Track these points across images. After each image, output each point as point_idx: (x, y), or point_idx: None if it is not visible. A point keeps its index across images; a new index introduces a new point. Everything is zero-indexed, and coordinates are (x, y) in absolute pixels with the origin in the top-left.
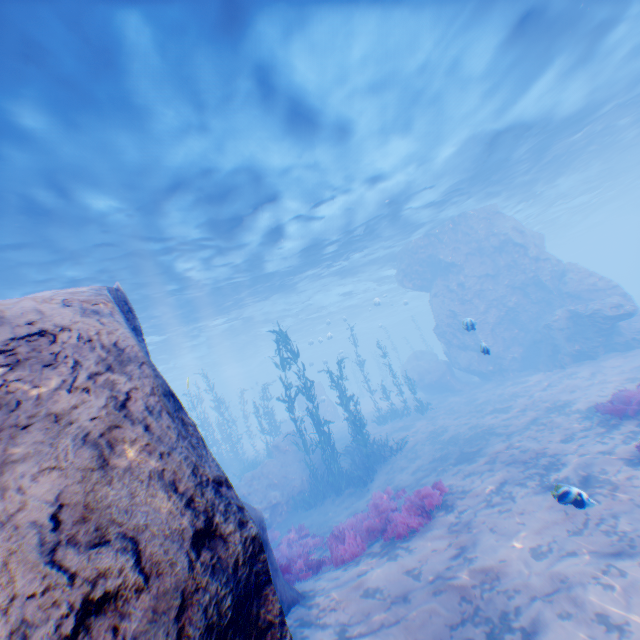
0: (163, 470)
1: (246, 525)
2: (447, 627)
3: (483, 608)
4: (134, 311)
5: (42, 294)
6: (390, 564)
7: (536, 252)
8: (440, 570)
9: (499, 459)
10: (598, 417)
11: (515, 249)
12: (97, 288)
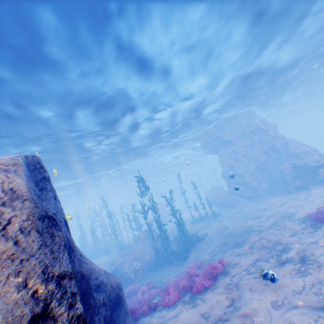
0: (19, 271)
1: (74, 306)
2: None
3: None
4: (45, 168)
5: None
6: (192, 309)
7: (273, 133)
8: (220, 314)
9: (255, 246)
10: (309, 222)
11: (262, 132)
12: (18, 156)
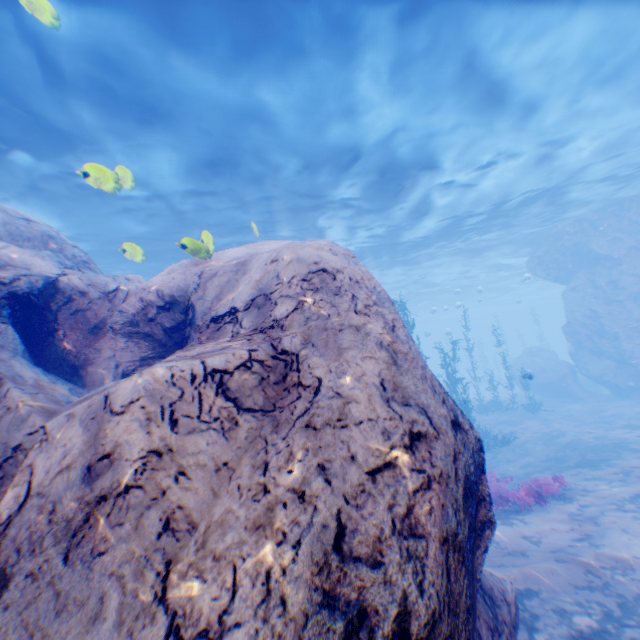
0: (424, 376)
1: (472, 428)
2: (571, 585)
3: (612, 584)
4: None
5: (270, 243)
6: (504, 527)
7: None
8: (561, 545)
9: (636, 475)
10: None
11: None
12: (331, 243)
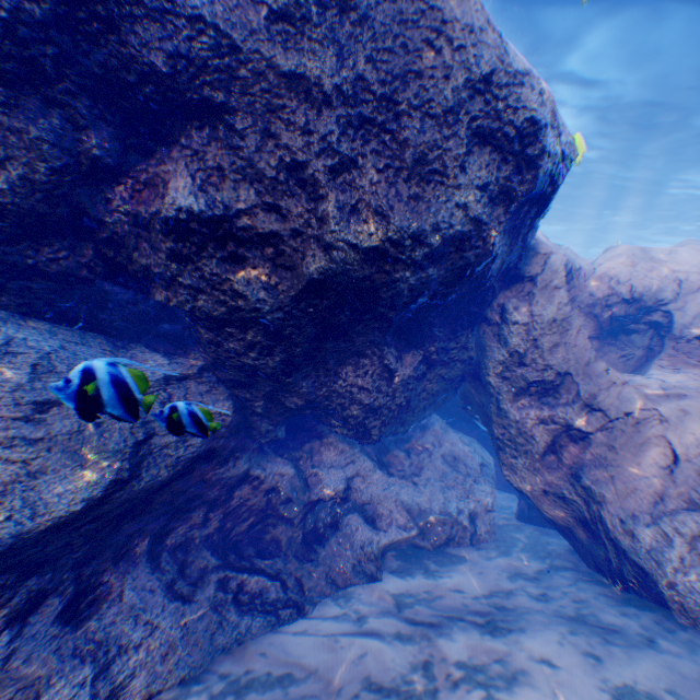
0: None
1: None
2: None
3: None
4: None
5: None
6: None
7: None
8: None
9: None
10: None
11: None
12: None
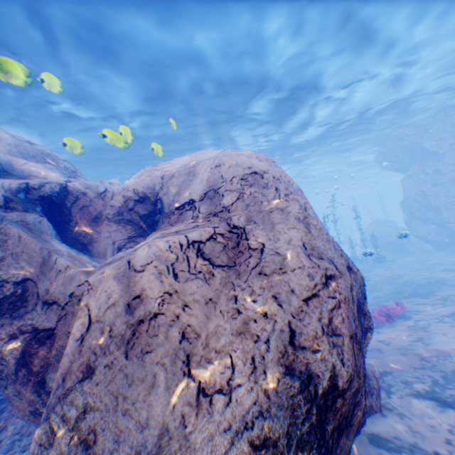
0: (328, 239)
1: (359, 271)
2: (411, 367)
3: (437, 365)
4: None
5: (205, 152)
6: None
7: None
8: (403, 344)
9: (451, 300)
10: None
11: None
12: (252, 152)
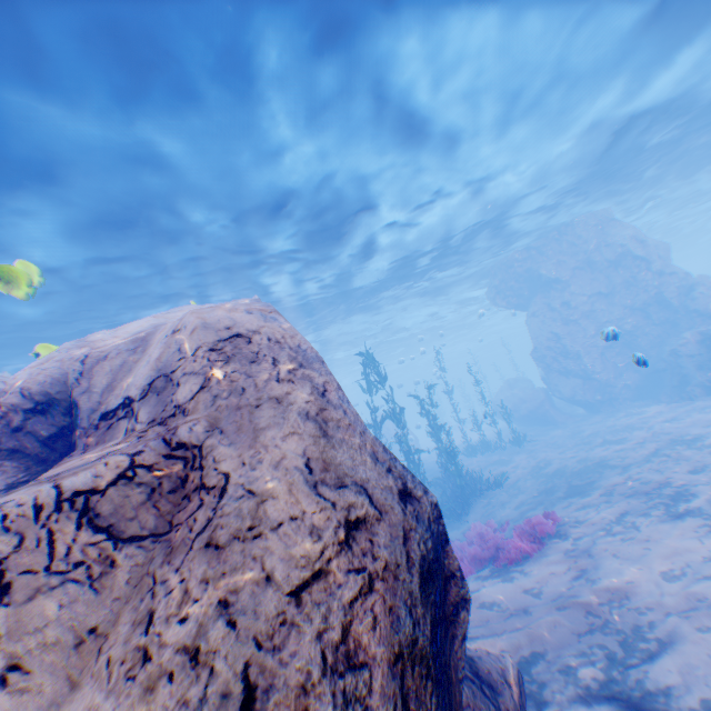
0: (364, 444)
1: (428, 494)
2: (574, 635)
3: (611, 621)
4: None
5: (187, 308)
6: (504, 583)
7: (660, 265)
8: (560, 589)
9: (617, 491)
10: None
11: (634, 262)
12: (253, 300)
